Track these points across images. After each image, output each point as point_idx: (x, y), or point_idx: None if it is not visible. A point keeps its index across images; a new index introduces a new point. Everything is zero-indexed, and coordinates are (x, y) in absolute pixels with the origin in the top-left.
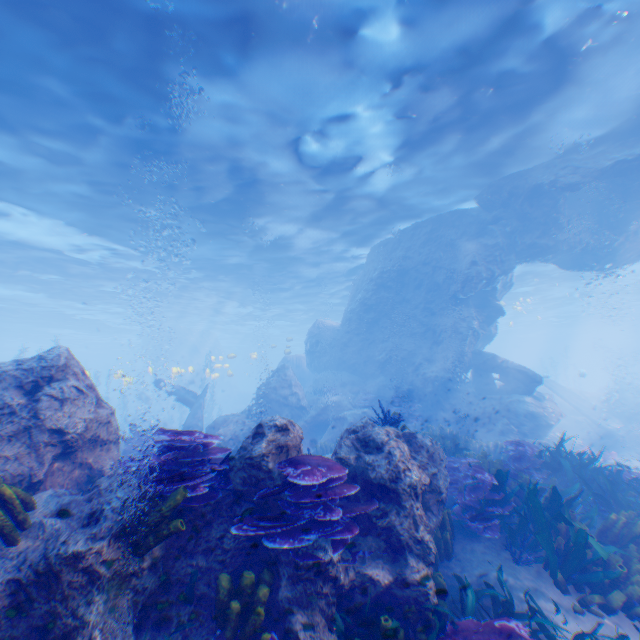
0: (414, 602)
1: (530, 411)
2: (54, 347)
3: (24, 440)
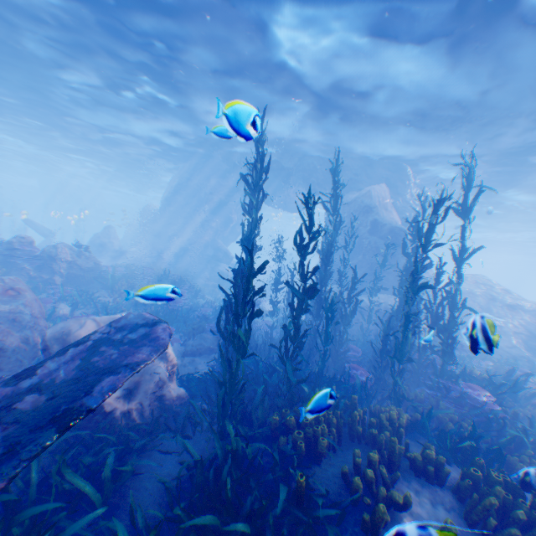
0: (55, 284)
1: (223, 271)
2: None
3: None
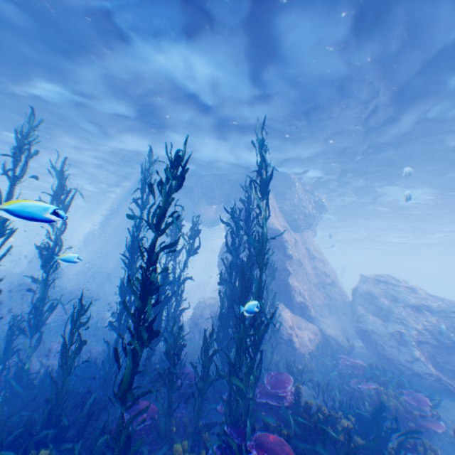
0: None
1: None
2: None
3: None
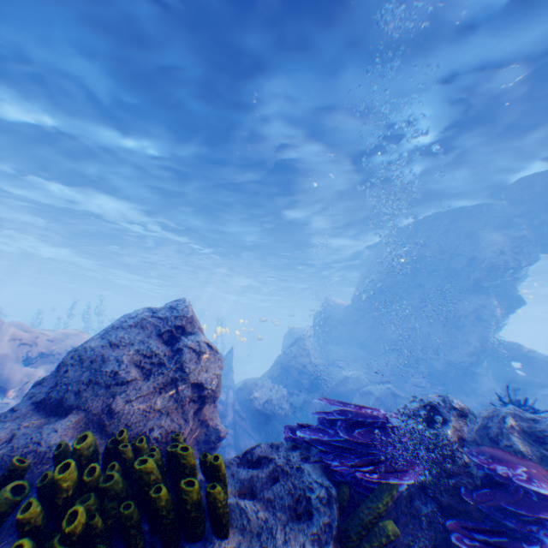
0: None
1: None
2: (180, 299)
3: (171, 394)
